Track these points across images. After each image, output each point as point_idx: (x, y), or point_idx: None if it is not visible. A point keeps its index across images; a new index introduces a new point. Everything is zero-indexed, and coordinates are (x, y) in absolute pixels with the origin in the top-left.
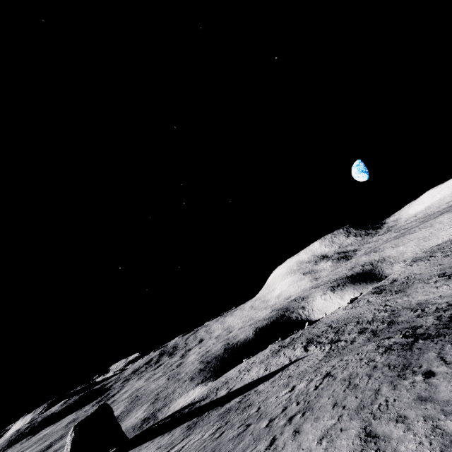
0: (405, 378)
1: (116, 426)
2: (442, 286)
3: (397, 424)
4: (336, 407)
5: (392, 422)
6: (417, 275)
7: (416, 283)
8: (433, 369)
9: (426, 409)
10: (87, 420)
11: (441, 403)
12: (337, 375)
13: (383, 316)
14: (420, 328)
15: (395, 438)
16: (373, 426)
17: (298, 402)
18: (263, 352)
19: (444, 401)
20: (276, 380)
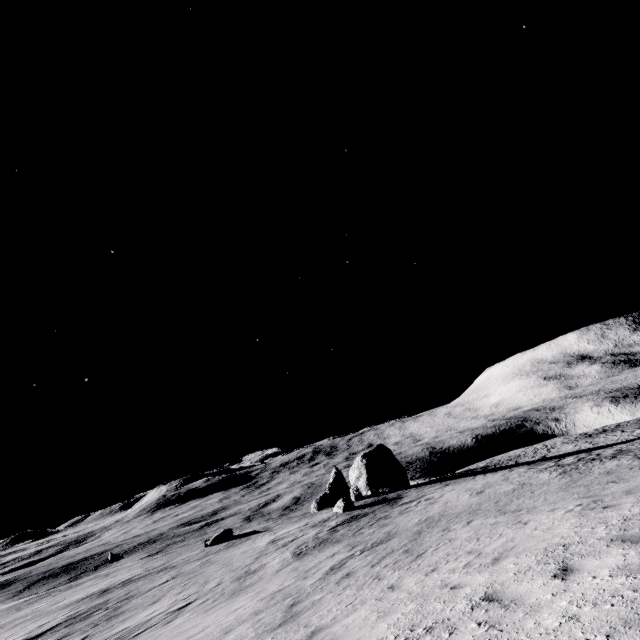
0: None
1: (403, 467)
2: None
3: None
4: None
5: None
6: None
7: None
8: None
9: None
10: (372, 453)
11: None
12: None
13: None
14: None
15: None
16: None
17: None
18: (549, 441)
19: None
20: None
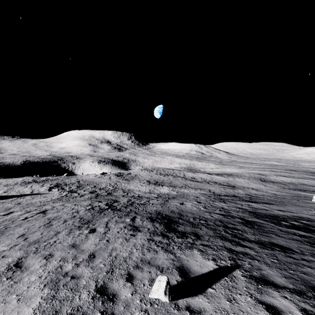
0: (80, 229)
1: None
2: (144, 186)
3: (43, 260)
4: (21, 238)
5: (41, 258)
6: (140, 176)
7: (137, 179)
8: (98, 228)
9: (68, 253)
10: None
11: (79, 251)
12: (48, 214)
13: (109, 188)
14: (117, 202)
15: (30, 271)
16: (27, 258)
17: None
18: (15, 179)
19: (82, 250)
20: (6, 202)
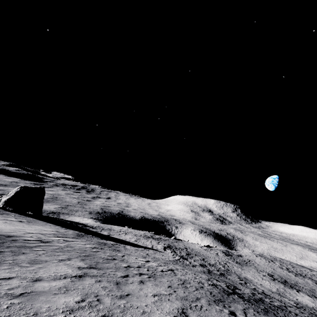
0: (218, 305)
1: (41, 204)
2: (266, 280)
3: None
4: (170, 288)
5: None
6: (256, 263)
7: (252, 267)
8: (237, 313)
9: None
10: (30, 188)
11: None
12: (177, 274)
13: (220, 267)
14: (239, 290)
15: None
16: (188, 311)
17: (148, 269)
18: (139, 231)
19: None
20: (139, 250)
